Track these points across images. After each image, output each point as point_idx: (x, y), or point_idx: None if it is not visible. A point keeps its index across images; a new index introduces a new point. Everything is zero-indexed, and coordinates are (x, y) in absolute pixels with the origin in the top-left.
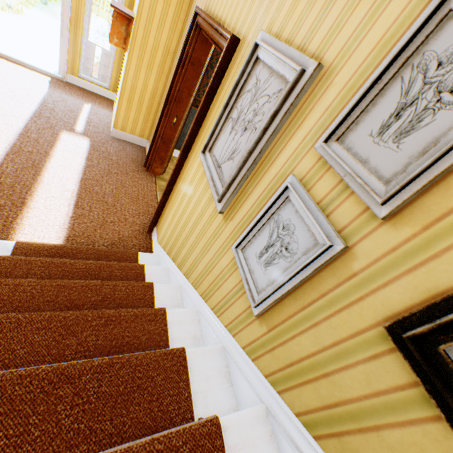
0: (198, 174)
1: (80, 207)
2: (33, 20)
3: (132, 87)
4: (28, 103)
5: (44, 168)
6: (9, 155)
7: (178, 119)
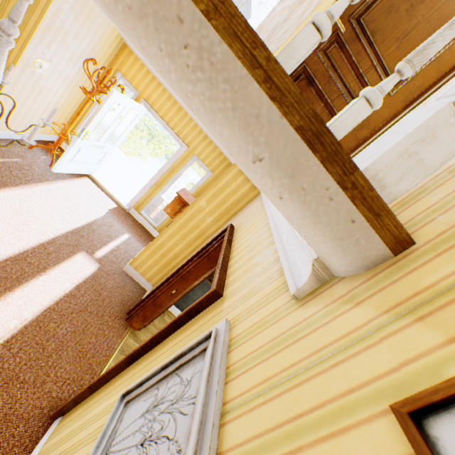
0: (110, 413)
1: (10, 344)
2: (150, 164)
3: (161, 243)
4: (79, 220)
5: (25, 284)
6: (8, 260)
7: (177, 291)
